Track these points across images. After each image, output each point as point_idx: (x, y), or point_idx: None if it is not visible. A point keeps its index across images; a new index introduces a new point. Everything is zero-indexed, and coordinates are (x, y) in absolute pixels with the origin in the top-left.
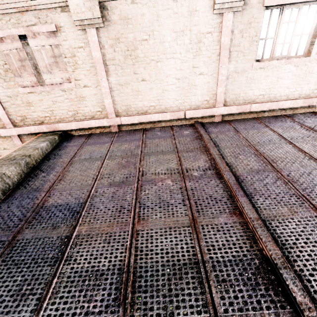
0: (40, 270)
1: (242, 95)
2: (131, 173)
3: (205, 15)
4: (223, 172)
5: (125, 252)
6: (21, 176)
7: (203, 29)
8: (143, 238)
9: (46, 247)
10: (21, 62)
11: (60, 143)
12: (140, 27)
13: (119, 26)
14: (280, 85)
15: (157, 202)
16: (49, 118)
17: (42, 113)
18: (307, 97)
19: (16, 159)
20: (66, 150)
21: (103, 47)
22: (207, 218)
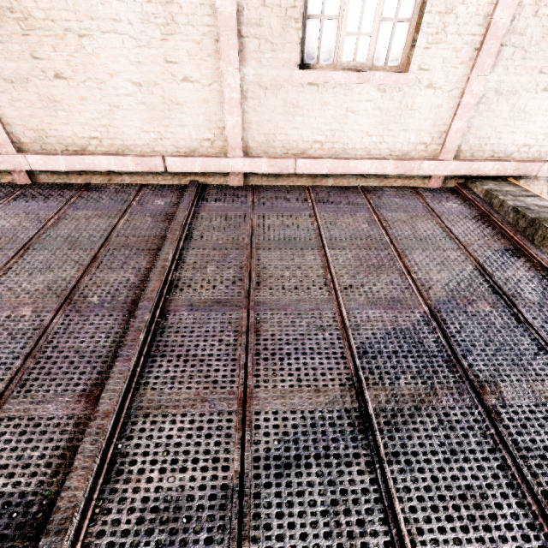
0: None
1: (281, 138)
2: None
3: None
4: (139, 301)
5: None
6: None
7: None
8: None
9: None
10: None
11: None
12: None
13: None
14: (352, 127)
15: None
16: None
17: None
18: (406, 158)
19: None
20: None
21: None
22: (26, 403)
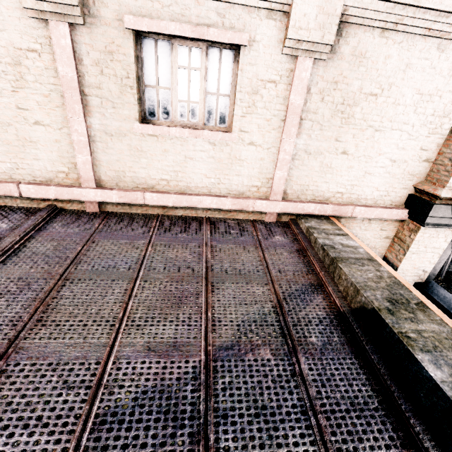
0: None
1: (130, 175)
2: None
3: (16, 15)
4: None
5: None
6: None
7: (18, 42)
8: None
9: None
10: None
11: None
12: None
13: None
14: (192, 170)
15: None
16: None
17: None
18: (243, 196)
19: None
20: None
21: None
22: None
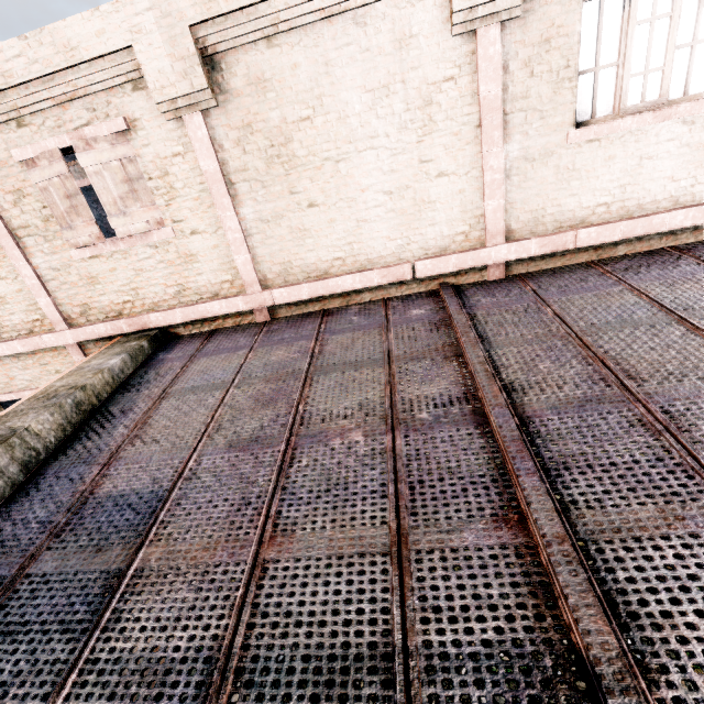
0: (53, 649)
1: (552, 212)
2: (279, 416)
3: (435, 42)
4: (489, 409)
5: (229, 617)
6: (65, 431)
7: (433, 75)
8: (274, 583)
9: (74, 595)
10: (70, 199)
11: (152, 356)
12: (293, 94)
13: (247, 98)
14: (649, 176)
15: (323, 490)
16: (131, 304)
17: (118, 295)
18: None
19: (58, 395)
20: (160, 370)
21: (220, 147)
22: (433, 533)
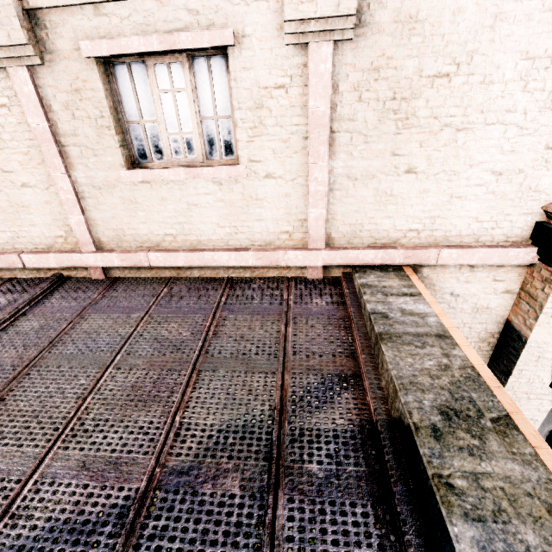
0: None
1: (131, 233)
2: None
3: None
4: None
5: None
6: None
7: None
8: None
9: None
10: None
11: None
12: None
13: None
14: (200, 219)
15: None
16: None
17: None
18: (271, 247)
19: None
20: None
21: None
22: None
